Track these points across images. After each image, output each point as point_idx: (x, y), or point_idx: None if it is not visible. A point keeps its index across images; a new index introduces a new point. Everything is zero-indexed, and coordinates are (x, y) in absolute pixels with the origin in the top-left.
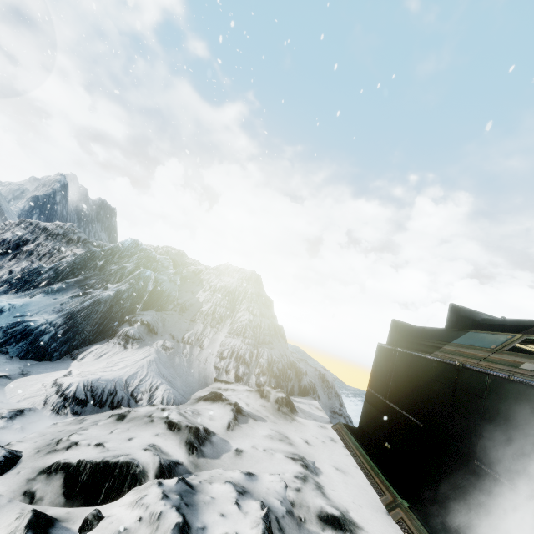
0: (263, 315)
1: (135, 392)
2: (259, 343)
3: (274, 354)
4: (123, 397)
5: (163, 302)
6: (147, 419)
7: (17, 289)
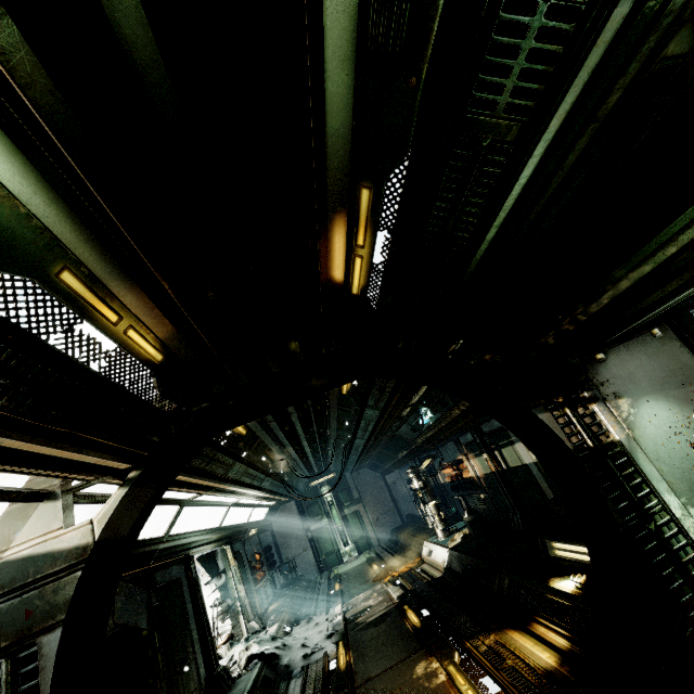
0: None
1: None
2: None
3: None
4: None
5: None
6: None
7: None
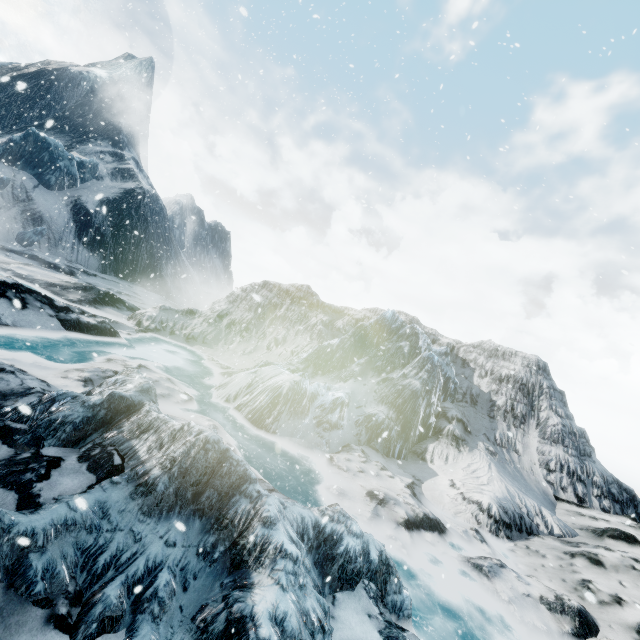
0: (568, 417)
1: (530, 515)
2: (581, 454)
3: (600, 470)
4: (531, 522)
5: (453, 392)
6: (636, 572)
7: (321, 369)
